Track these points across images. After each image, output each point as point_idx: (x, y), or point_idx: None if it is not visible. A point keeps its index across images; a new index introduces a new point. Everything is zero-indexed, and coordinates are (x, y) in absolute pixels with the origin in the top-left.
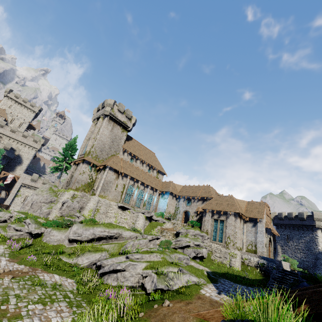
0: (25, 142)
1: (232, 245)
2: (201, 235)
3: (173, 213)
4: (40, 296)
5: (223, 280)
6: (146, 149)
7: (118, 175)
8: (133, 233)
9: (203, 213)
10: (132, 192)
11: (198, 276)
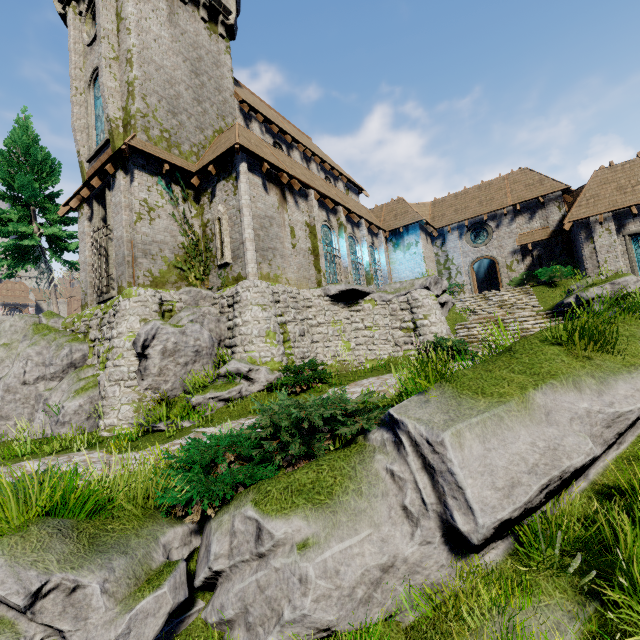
0: None
1: None
2: None
3: None
4: None
5: None
6: (288, 124)
7: (283, 193)
8: None
9: (542, 245)
10: (332, 248)
11: None
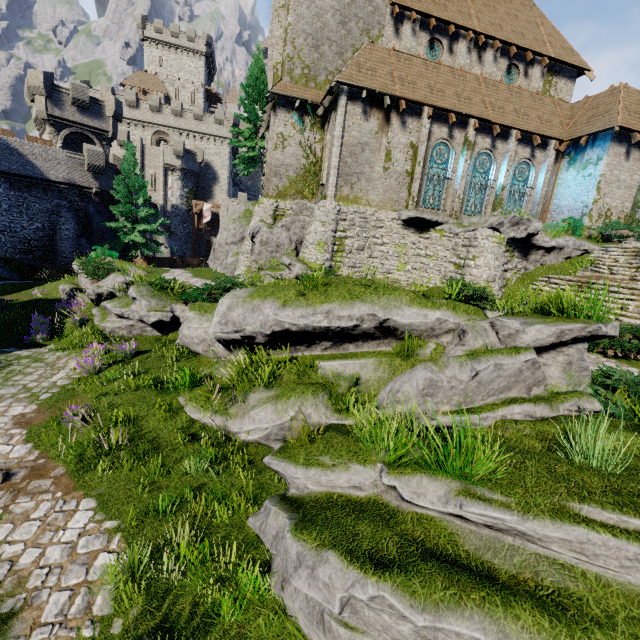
0: (205, 131)
1: None
2: None
3: (626, 214)
4: None
5: None
6: None
7: (387, 116)
8: (443, 314)
9: None
10: (445, 168)
11: None
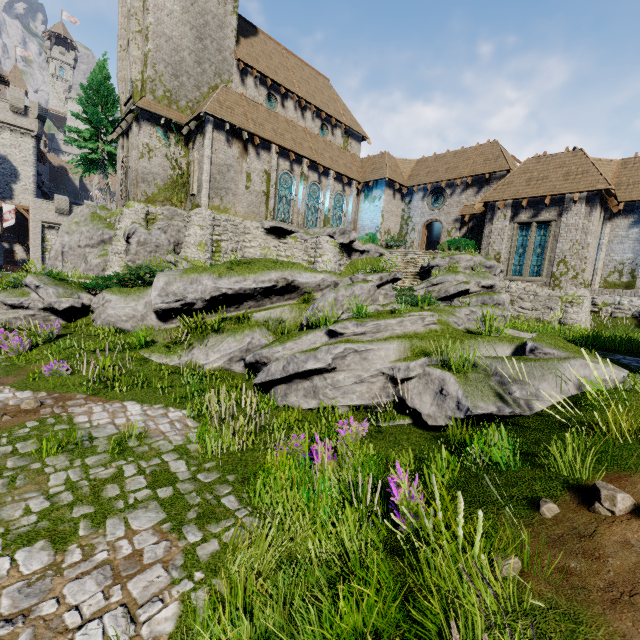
0: None
1: (570, 278)
2: (488, 266)
3: (398, 232)
4: (54, 497)
5: (629, 360)
6: (303, 67)
7: (246, 147)
8: (324, 276)
9: (478, 219)
10: (290, 192)
11: (604, 361)
